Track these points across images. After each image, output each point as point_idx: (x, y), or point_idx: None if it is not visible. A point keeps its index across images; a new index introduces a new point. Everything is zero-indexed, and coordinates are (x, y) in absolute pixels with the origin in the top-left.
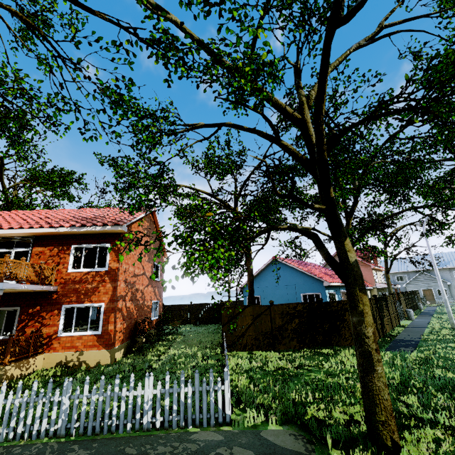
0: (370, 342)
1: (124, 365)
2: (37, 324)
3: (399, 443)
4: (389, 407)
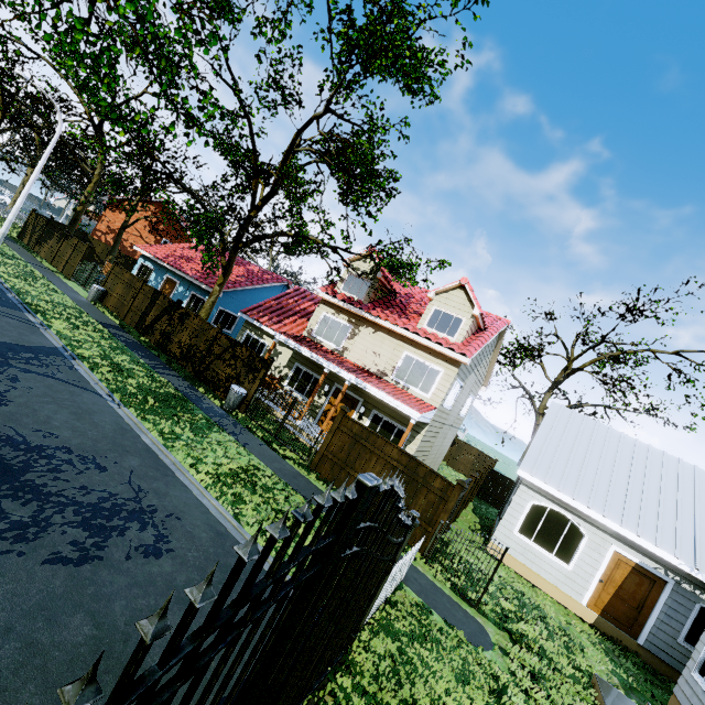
0: None
1: None
2: None
3: None
4: None
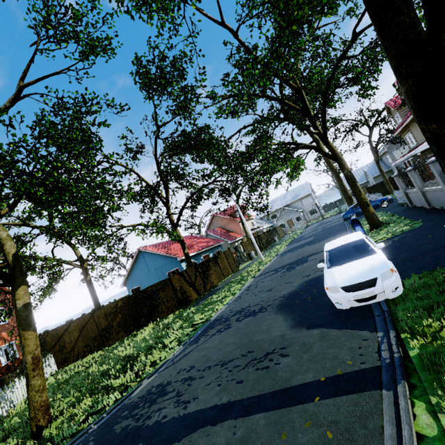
0: (29, 366)
1: None
2: None
3: (43, 425)
4: (38, 405)
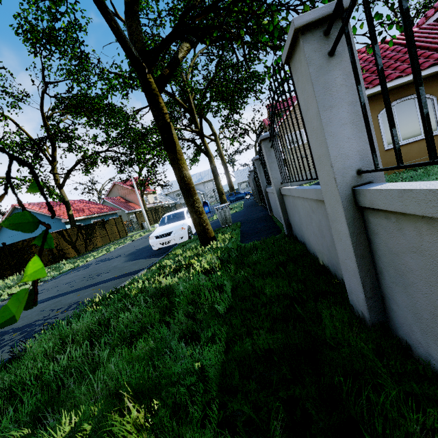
0: None
1: None
2: None
3: None
4: None
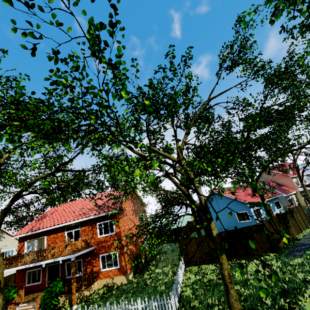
0: (226, 278)
1: (133, 283)
2: (91, 266)
3: None
4: None
